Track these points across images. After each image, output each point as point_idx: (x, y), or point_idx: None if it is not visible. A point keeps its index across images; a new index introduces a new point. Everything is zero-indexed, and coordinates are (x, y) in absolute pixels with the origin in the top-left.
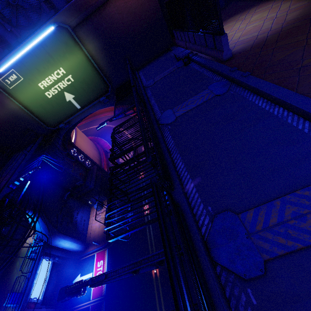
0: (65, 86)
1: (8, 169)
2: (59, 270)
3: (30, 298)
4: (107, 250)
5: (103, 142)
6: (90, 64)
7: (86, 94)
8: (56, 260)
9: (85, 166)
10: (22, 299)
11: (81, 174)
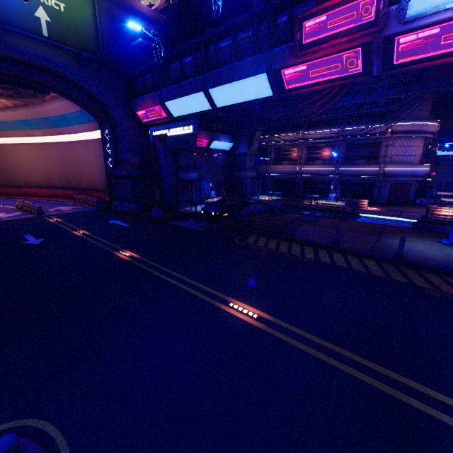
0: (47, 4)
1: None
2: None
3: None
4: None
5: None
6: (92, 21)
7: (67, 34)
8: None
9: None
10: None
11: None
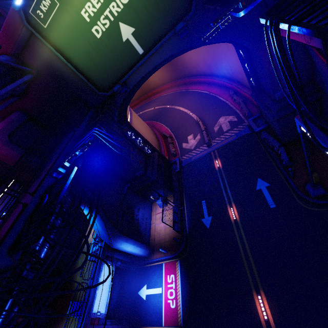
0: (120, 9)
1: (56, 153)
2: (121, 276)
3: (93, 313)
4: (178, 261)
5: (160, 125)
6: None
7: (152, 21)
8: (118, 264)
9: (144, 152)
10: (84, 311)
11: (141, 162)
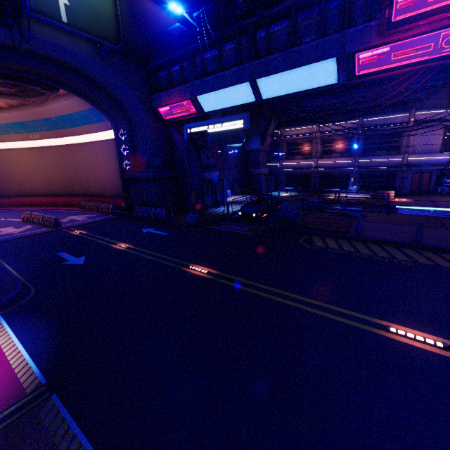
0: None
1: None
2: None
3: None
4: None
5: None
6: (112, 6)
7: (87, 20)
8: None
9: None
10: None
11: None
